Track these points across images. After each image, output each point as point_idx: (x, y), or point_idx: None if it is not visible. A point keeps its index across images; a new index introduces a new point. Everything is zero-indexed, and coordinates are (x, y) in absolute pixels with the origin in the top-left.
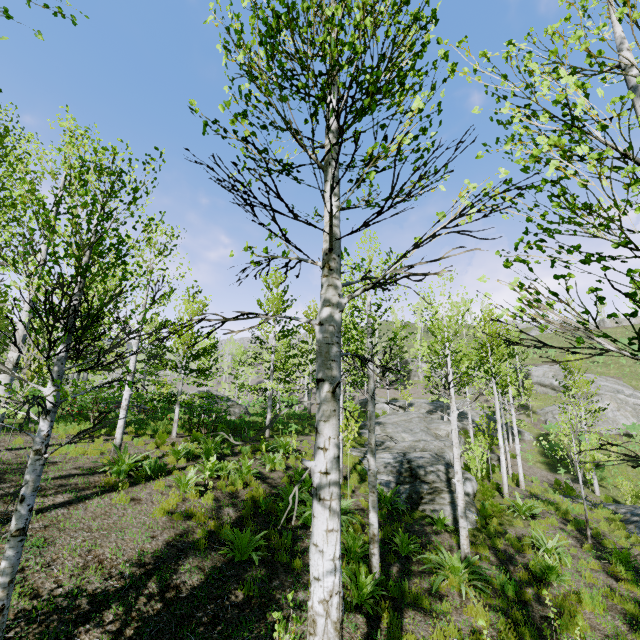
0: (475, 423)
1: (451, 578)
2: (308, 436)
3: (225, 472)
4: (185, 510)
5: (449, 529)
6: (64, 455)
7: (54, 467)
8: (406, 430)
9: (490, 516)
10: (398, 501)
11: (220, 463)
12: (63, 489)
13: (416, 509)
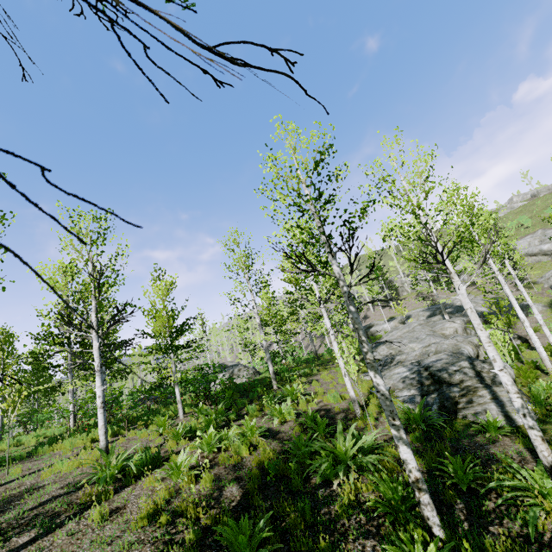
0: (478, 312)
1: (547, 507)
2: (317, 376)
3: (226, 442)
4: (174, 508)
5: (505, 431)
6: (57, 474)
7: (38, 493)
8: (412, 340)
9: (547, 400)
10: (430, 415)
11: (220, 433)
12: (35, 521)
13: (455, 418)
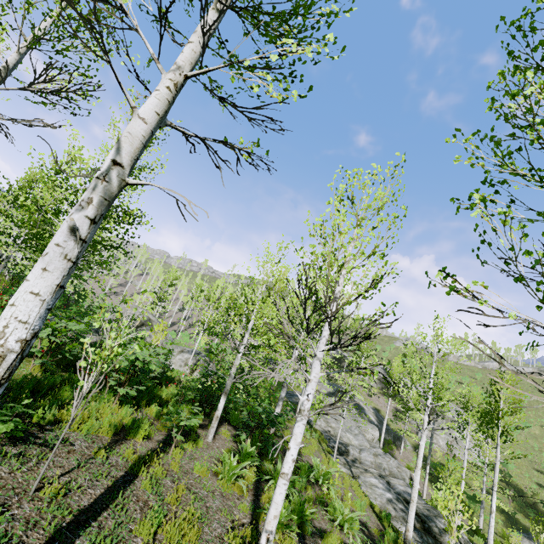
0: (371, 420)
1: None
2: (290, 429)
3: None
4: None
5: None
6: None
7: None
8: (348, 429)
9: None
10: None
11: None
12: None
13: None
